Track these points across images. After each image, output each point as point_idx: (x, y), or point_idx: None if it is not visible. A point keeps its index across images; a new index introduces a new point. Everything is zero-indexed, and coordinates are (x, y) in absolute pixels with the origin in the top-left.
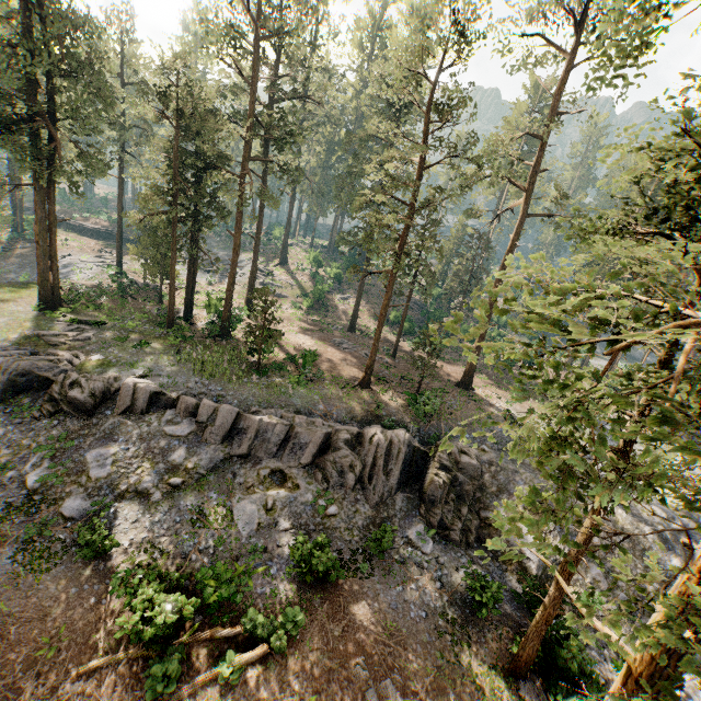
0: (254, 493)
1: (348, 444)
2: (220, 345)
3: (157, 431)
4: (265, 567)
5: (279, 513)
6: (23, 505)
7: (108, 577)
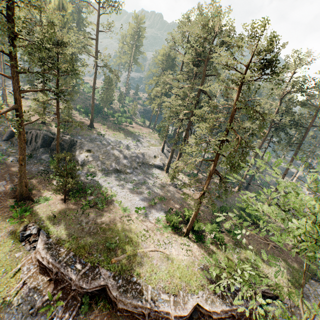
0: None
1: None
2: None
3: None
4: None
5: None
6: None
7: None
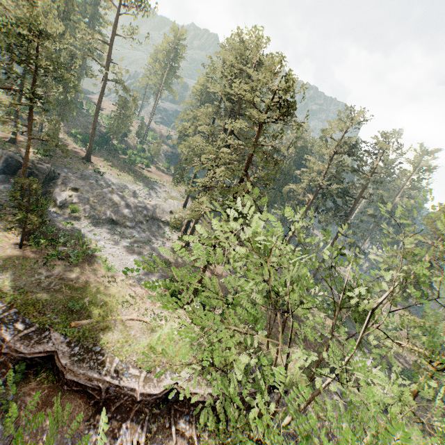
0: None
1: None
2: None
3: None
4: None
5: None
6: None
7: None
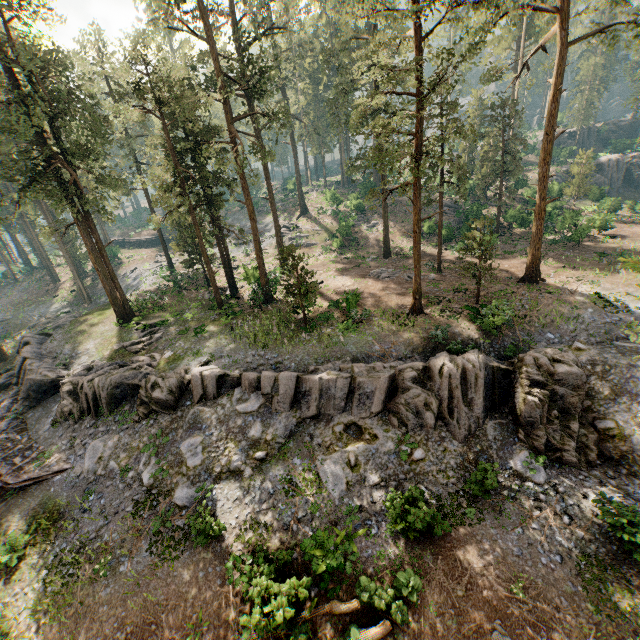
0: (334, 451)
1: (416, 381)
2: (267, 311)
3: (231, 411)
4: (365, 529)
5: (364, 468)
6: (146, 500)
7: (226, 558)
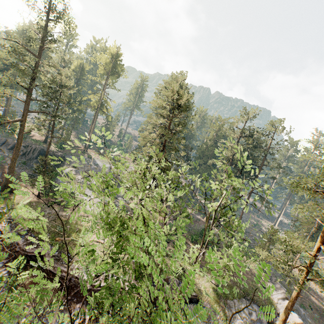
0: None
1: (25, 147)
2: None
3: None
4: None
5: None
6: None
7: None
